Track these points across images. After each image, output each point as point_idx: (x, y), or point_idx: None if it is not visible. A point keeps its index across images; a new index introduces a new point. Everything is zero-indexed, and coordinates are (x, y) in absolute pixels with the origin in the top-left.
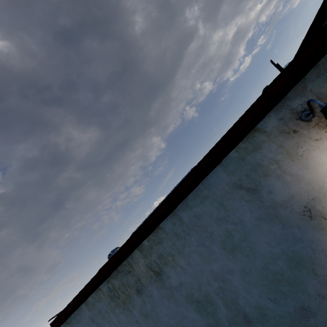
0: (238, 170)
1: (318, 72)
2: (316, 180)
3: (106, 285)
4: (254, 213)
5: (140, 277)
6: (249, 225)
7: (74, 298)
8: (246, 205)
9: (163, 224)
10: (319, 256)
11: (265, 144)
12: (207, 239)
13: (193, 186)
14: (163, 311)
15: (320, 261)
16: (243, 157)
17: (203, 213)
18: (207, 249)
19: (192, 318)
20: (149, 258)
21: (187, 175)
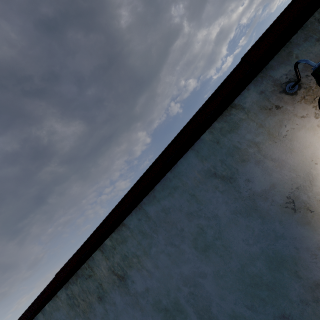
0: (212, 155)
1: (305, 34)
2: (301, 165)
3: (64, 292)
4: (230, 205)
5: (102, 282)
6: (224, 219)
7: (28, 307)
8: (221, 196)
9: (127, 220)
10: (303, 255)
11: (244, 123)
12: (176, 237)
13: (161, 175)
14: None
15: (304, 261)
16: (218, 139)
17: (172, 206)
18: (177, 249)
19: None
20: (112, 260)
21: (154, 162)
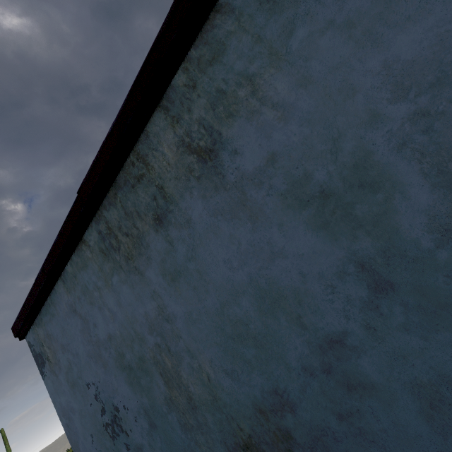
0: None
1: None
2: None
3: (94, 229)
4: None
5: (163, 183)
6: None
7: (41, 269)
8: None
9: None
10: None
11: None
12: None
13: None
14: (215, 254)
15: None
16: None
17: None
18: None
19: (300, 252)
20: (186, 120)
21: None
